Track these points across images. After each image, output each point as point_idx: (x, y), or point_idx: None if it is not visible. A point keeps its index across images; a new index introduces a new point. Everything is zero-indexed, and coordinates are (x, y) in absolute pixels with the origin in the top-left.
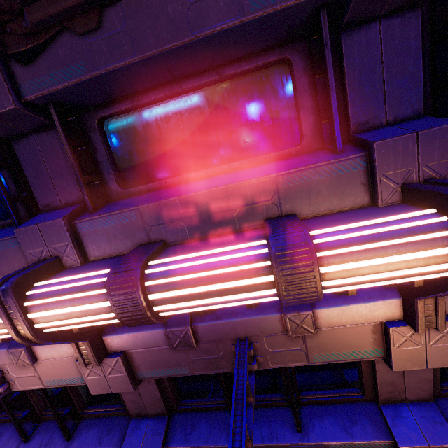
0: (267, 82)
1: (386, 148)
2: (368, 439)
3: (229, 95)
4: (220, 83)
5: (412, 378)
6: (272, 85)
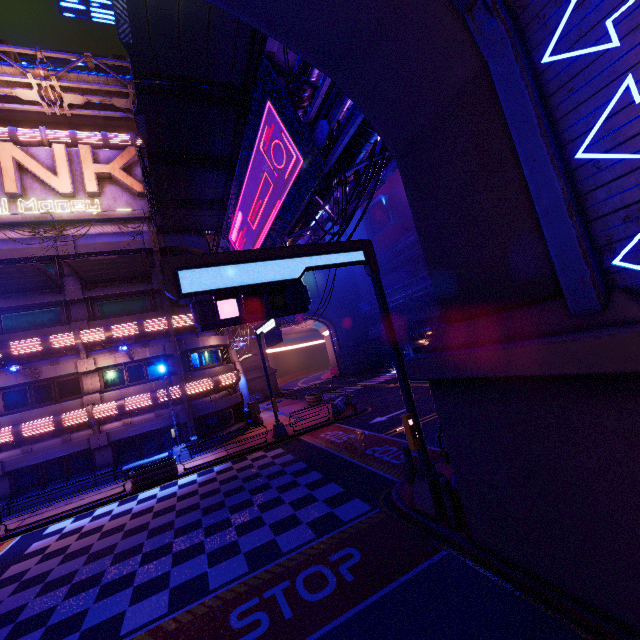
0: (55, 310)
1: (73, 324)
2: (77, 399)
3: (44, 312)
4: (42, 310)
5: (94, 383)
6: (56, 311)
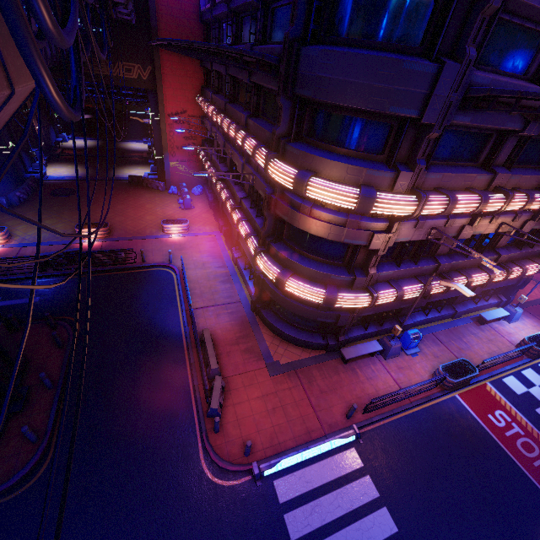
0: None
1: None
2: (494, 256)
3: None
4: None
5: (506, 240)
6: None
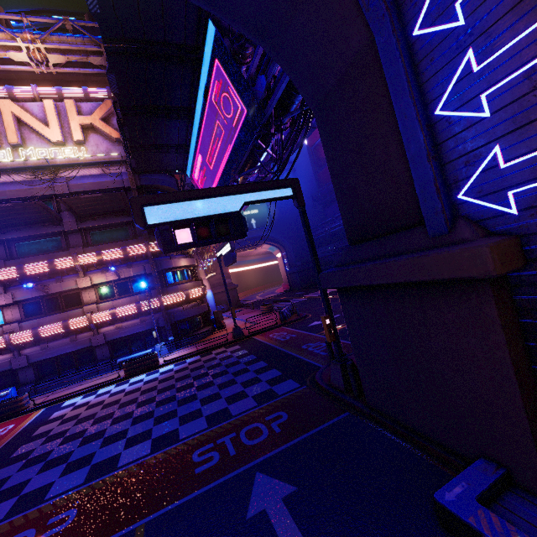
0: (56, 239)
1: (72, 250)
2: (79, 309)
3: (48, 241)
4: (46, 239)
5: (91, 296)
6: (58, 240)
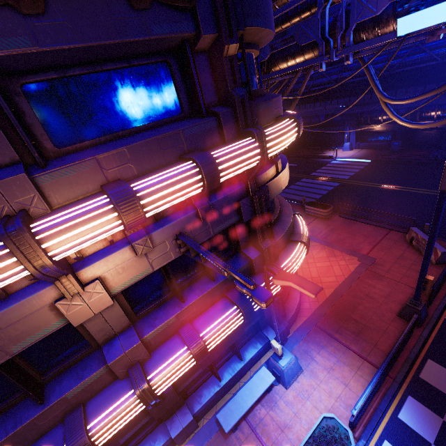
0: None
1: None
2: (93, 373)
3: None
4: None
5: (113, 319)
6: None
